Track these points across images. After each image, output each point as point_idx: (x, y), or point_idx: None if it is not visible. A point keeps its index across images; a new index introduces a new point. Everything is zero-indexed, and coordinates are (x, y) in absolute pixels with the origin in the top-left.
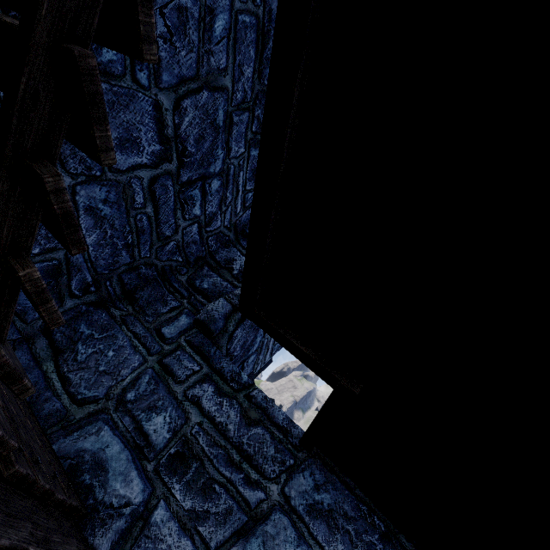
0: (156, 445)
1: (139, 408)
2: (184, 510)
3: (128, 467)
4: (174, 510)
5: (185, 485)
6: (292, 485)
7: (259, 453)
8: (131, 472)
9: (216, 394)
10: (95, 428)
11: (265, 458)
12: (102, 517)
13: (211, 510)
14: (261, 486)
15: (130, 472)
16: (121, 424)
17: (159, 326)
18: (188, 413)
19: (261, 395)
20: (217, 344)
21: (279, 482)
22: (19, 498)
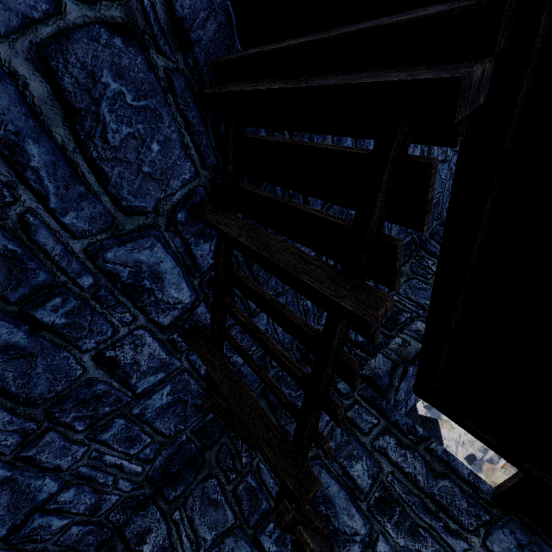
0: (363, 488)
1: (341, 456)
2: (399, 545)
3: (348, 504)
4: (392, 545)
5: (394, 525)
6: (493, 540)
7: (452, 505)
8: (351, 508)
9: (398, 445)
10: (316, 470)
11: (459, 510)
12: (342, 540)
13: (422, 550)
14: (462, 536)
15: (350, 508)
16: (333, 469)
17: (334, 382)
18: (380, 463)
19: (440, 448)
20: (386, 397)
21: (479, 535)
22: (316, 538)
